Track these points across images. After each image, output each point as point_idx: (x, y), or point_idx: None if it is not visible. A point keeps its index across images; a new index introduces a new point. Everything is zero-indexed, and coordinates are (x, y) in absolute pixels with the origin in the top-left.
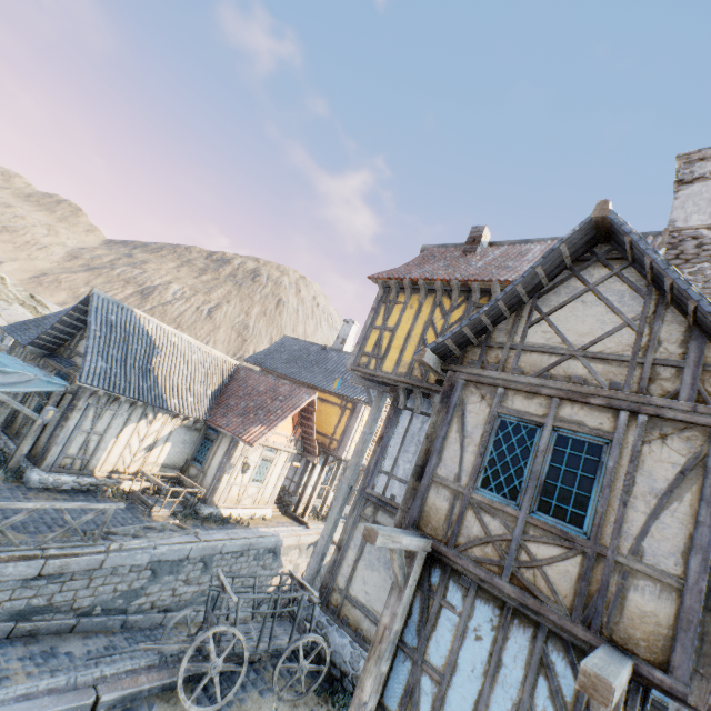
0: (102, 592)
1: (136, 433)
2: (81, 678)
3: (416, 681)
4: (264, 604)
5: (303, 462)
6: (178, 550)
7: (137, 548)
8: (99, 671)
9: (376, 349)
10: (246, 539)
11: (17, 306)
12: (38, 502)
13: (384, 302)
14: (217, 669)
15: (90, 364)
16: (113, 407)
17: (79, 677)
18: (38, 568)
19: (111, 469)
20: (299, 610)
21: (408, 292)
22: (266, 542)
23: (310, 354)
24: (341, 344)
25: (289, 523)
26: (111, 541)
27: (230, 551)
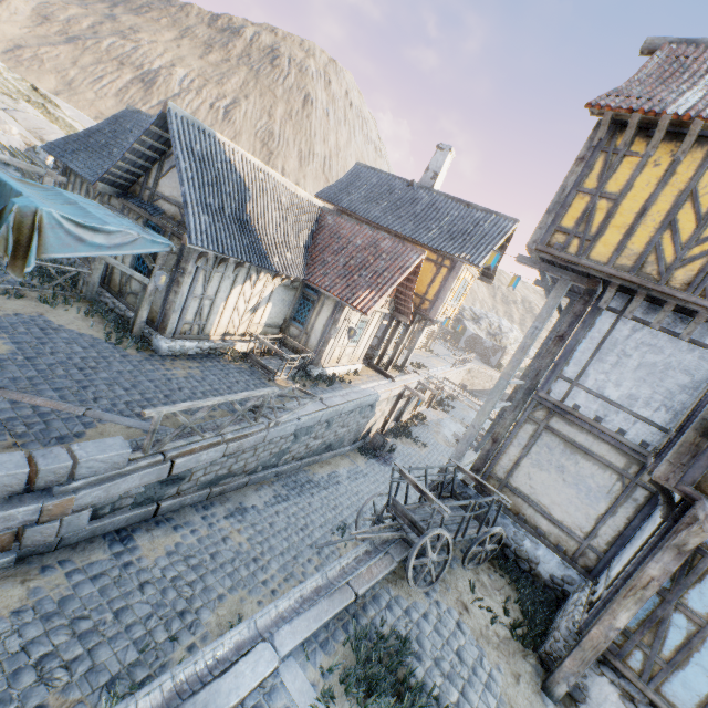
0: (262, 457)
1: (241, 296)
2: (329, 572)
3: (666, 615)
4: (359, 442)
5: (387, 319)
6: (313, 418)
7: (286, 421)
8: (337, 564)
9: (580, 225)
10: (357, 400)
11: (24, 104)
12: (214, 398)
13: (605, 151)
14: (435, 564)
15: (194, 220)
16: (220, 269)
17: (327, 572)
18: (222, 451)
19: (223, 332)
20: (489, 511)
21: (657, 138)
22: (369, 400)
23: (393, 192)
24: (431, 181)
25: (376, 377)
26: (266, 418)
27: (346, 411)
